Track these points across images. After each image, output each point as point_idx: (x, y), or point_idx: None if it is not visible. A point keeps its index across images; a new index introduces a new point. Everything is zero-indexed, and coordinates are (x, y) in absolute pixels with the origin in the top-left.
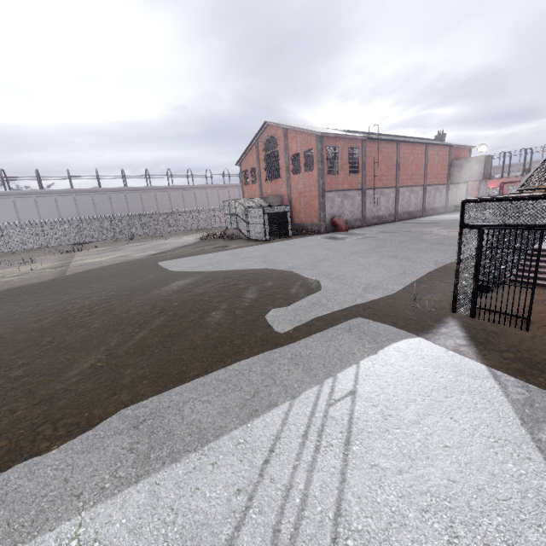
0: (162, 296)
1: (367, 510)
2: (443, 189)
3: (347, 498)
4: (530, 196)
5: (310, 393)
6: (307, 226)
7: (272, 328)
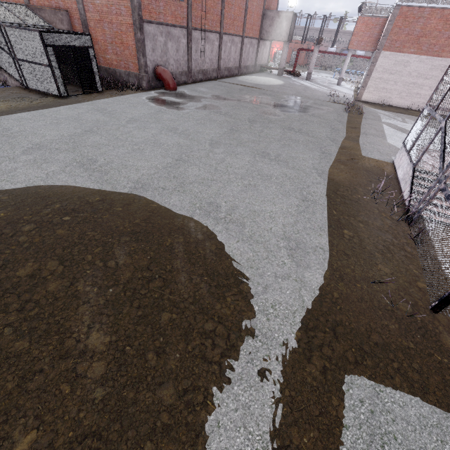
0: None
1: None
2: (255, 45)
3: None
4: None
5: None
6: (121, 75)
7: None
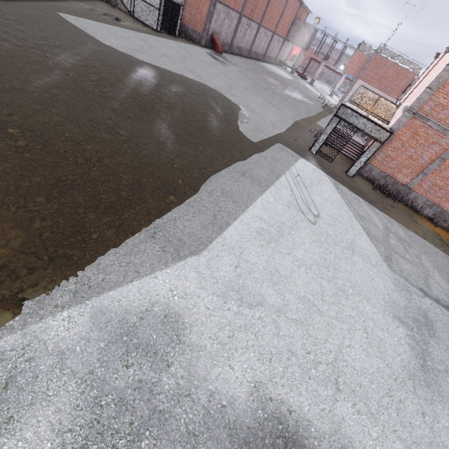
0: (150, 86)
1: (317, 201)
2: (281, 42)
3: (313, 199)
4: (362, 115)
5: (288, 173)
6: (188, 29)
7: (249, 139)
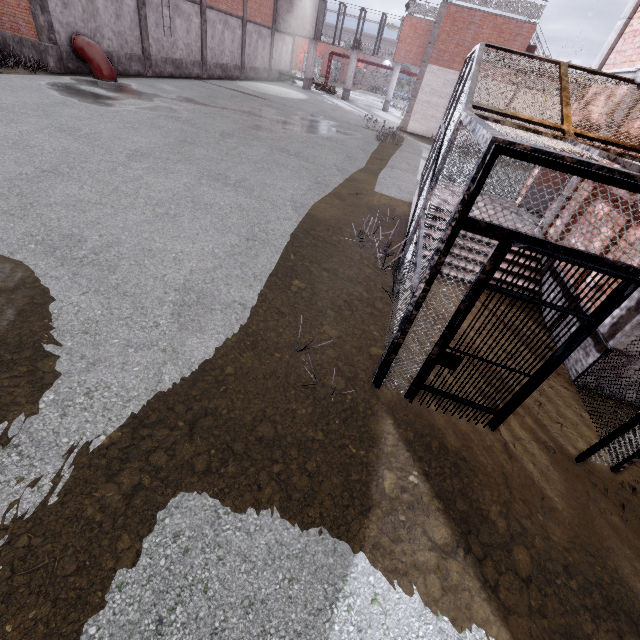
0: None
1: None
2: (267, 37)
3: None
4: None
5: None
6: (6, 41)
7: None
